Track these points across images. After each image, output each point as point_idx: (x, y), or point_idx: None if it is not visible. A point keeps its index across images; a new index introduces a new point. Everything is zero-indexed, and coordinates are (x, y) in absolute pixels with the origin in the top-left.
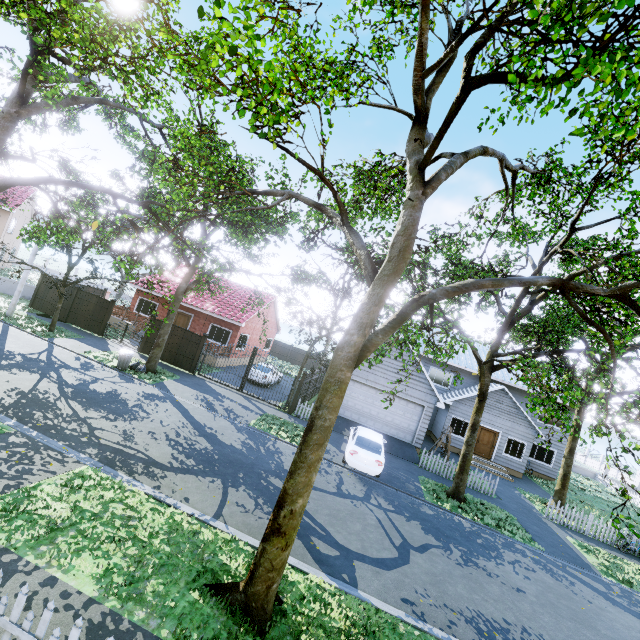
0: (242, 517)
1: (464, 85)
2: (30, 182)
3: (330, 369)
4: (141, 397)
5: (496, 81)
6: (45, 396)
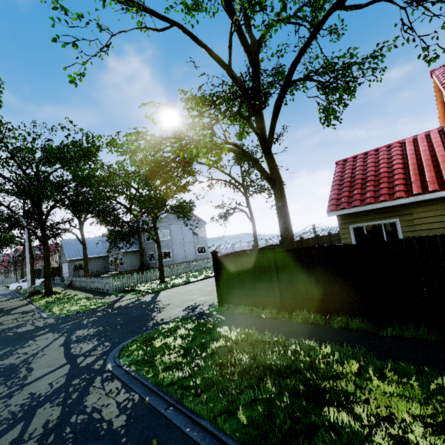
0: None
1: None
2: None
3: None
4: None
5: None
6: None
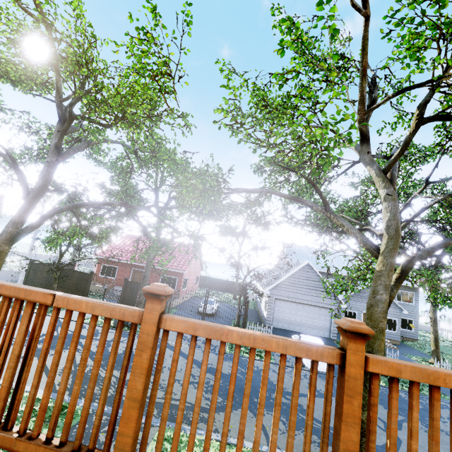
0: (284, 439)
1: (417, 123)
2: (70, 208)
3: (371, 321)
4: None
5: (439, 120)
6: (88, 369)
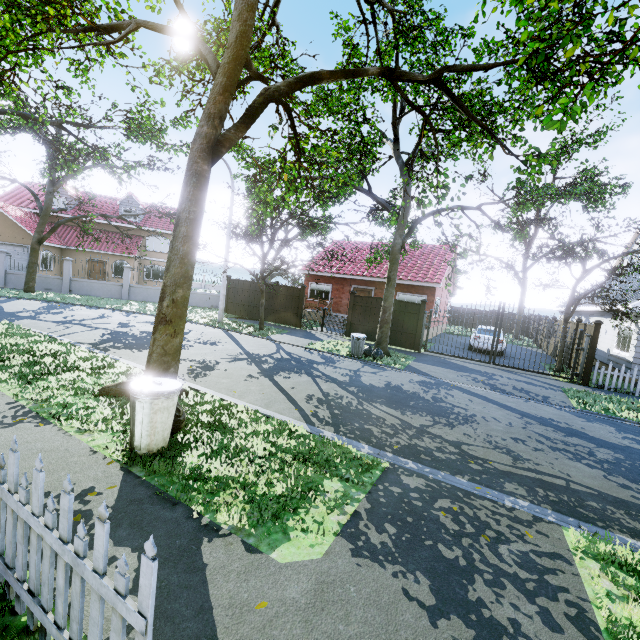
0: None
1: None
2: (291, 86)
3: None
4: (421, 387)
5: None
6: (345, 401)
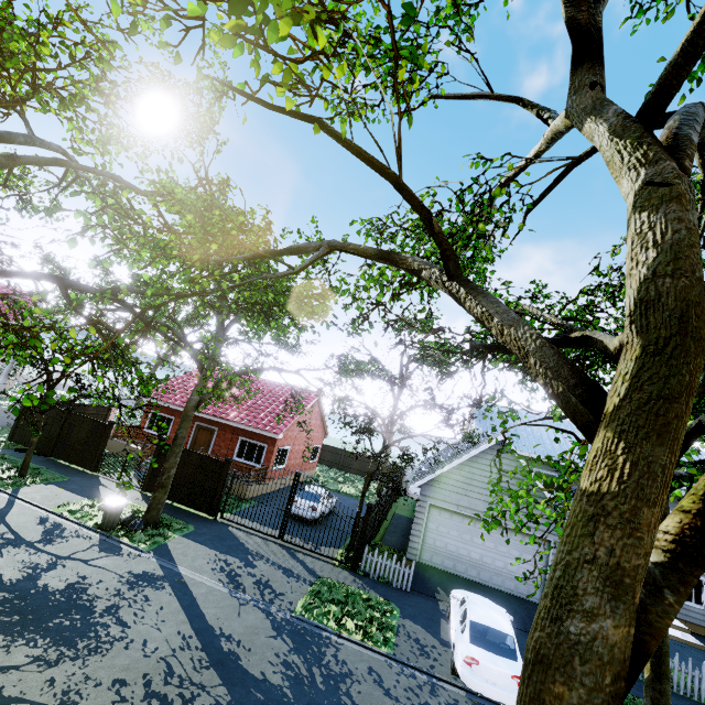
0: None
1: None
2: None
3: None
4: (123, 586)
5: None
6: None
